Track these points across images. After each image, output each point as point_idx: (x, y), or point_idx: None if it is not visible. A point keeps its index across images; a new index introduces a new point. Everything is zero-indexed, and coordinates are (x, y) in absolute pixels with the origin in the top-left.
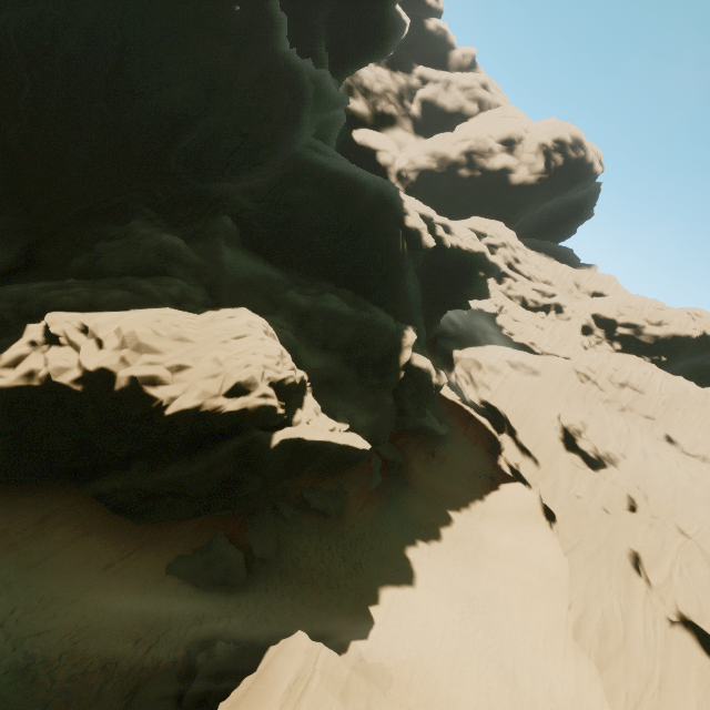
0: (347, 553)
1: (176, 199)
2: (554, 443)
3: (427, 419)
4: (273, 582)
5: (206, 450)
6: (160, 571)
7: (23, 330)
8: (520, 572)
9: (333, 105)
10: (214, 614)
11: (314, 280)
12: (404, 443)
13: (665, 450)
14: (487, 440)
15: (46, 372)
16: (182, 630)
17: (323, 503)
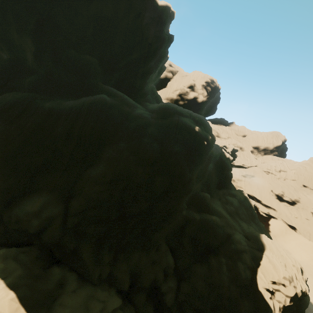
0: None
1: None
2: (275, 200)
3: None
4: None
5: None
6: None
7: (261, 294)
8: (305, 253)
9: None
10: None
11: (217, 193)
12: None
13: (306, 190)
14: None
15: (282, 305)
16: None
17: None
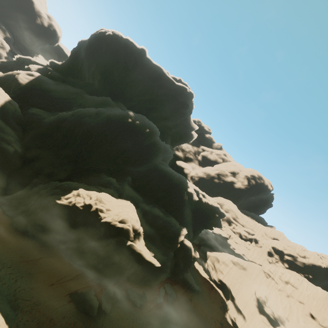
0: (140, 327)
1: (115, 169)
2: (253, 307)
3: (190, 278)
4: (105, 324)
5: (107, 239)
6: (67, 295)
7: (72, 191)
8: None
9: (169, 153)
10: (80, 323)
11: (152, 202)
12: (177, 288)
13: (310, 322)
14: (220, 302)
15: (74, 202)
16: (67, 324)
17: (135, 298)
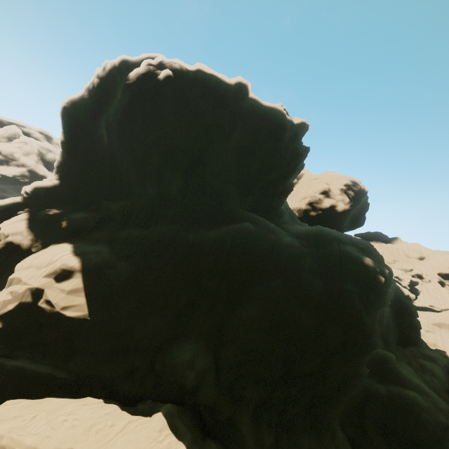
0: None
1: None
2: None
3: None
4: None
5: None
6: None
7: None
8: None
9: None
10: None
11: (402, 353)
12: None
13: None
14: None
15: None
16: None
17: None
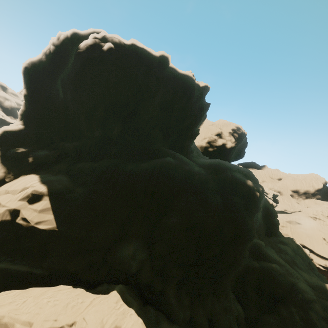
0: None
1: None
2: None
3: None
4: None
5: None
6: None
7: None
8: None
9: None
10: None
11: (268, 241)
12: None
13: None
14: None
15: None
16: None
17: None
